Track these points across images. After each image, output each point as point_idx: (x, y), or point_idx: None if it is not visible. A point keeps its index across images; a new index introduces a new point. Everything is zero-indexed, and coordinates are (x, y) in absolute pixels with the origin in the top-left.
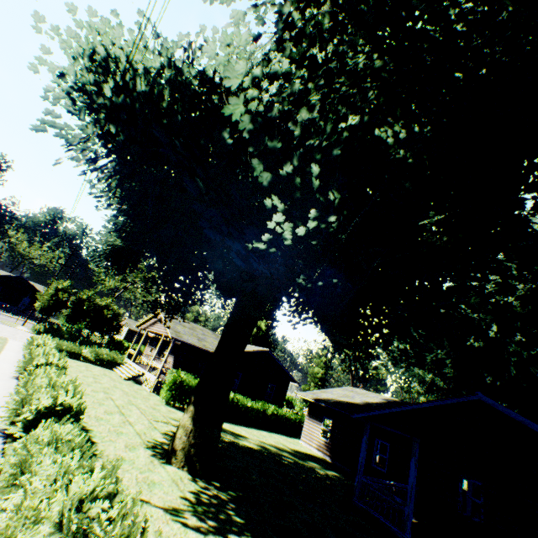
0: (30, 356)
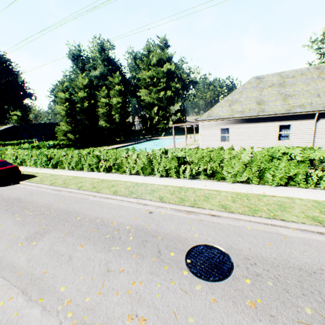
0: None
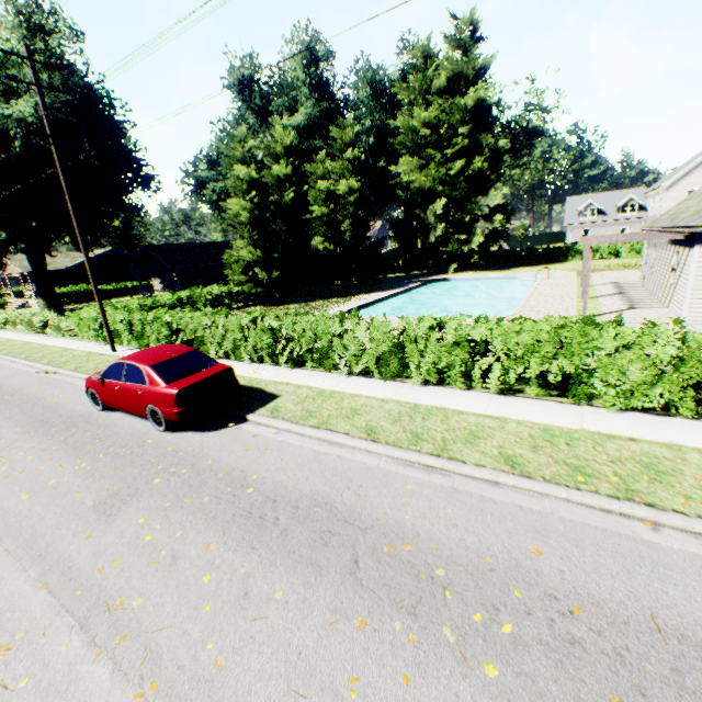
0: None
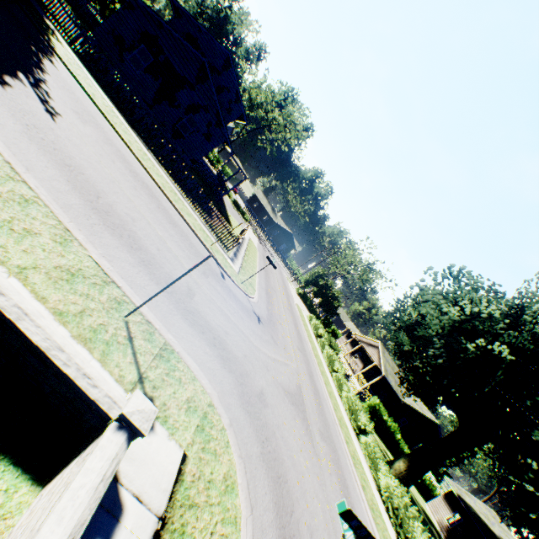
0: (331, 357)
